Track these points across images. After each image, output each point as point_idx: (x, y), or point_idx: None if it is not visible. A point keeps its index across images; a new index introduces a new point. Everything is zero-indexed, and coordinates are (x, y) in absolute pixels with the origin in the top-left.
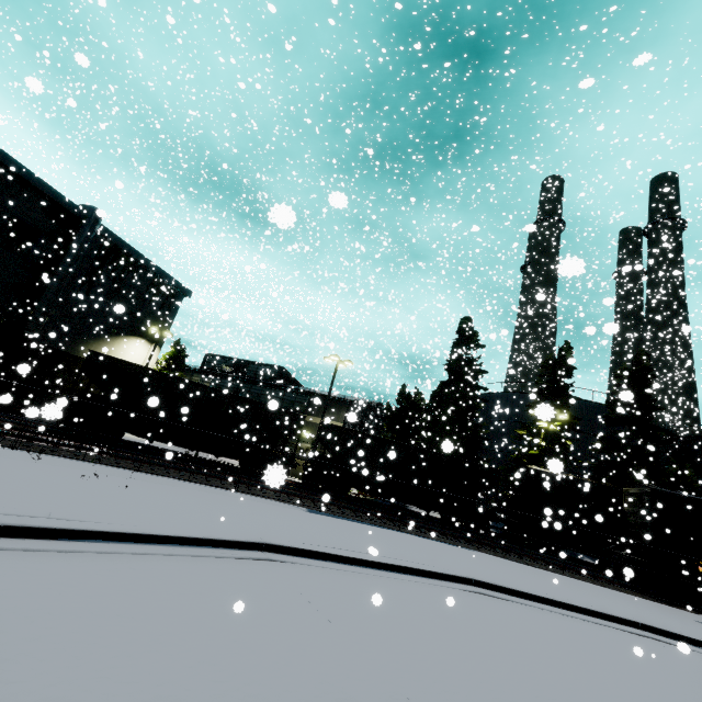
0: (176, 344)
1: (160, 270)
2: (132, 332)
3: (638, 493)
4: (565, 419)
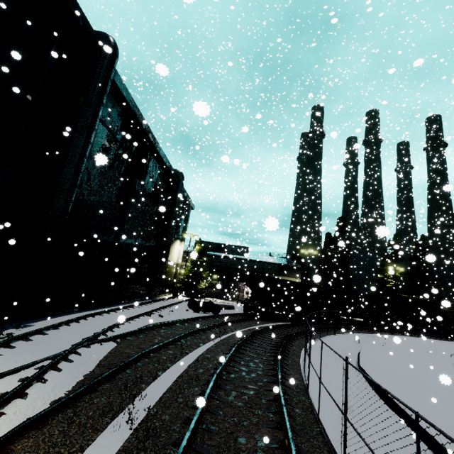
0: (201, 242)
1: (189, 198)
2: (176, 238)
3: (452, 304)
4: (401, 270)
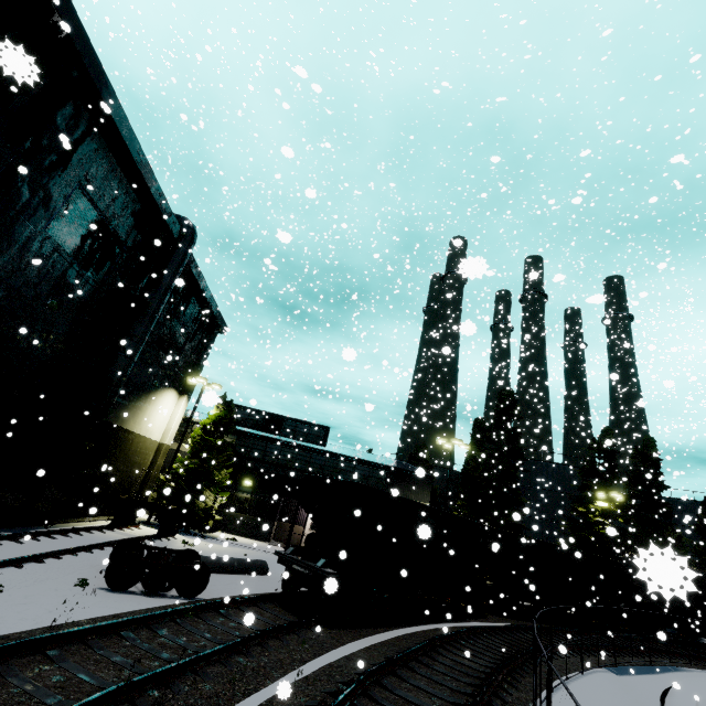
0: (225, 401)
1: (213, 302)
2: (168, 383)
3: None
4: (620, 500)
